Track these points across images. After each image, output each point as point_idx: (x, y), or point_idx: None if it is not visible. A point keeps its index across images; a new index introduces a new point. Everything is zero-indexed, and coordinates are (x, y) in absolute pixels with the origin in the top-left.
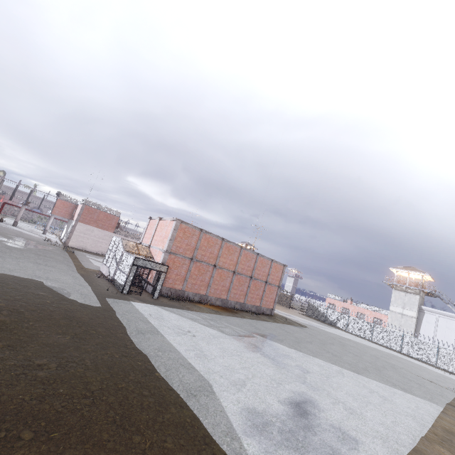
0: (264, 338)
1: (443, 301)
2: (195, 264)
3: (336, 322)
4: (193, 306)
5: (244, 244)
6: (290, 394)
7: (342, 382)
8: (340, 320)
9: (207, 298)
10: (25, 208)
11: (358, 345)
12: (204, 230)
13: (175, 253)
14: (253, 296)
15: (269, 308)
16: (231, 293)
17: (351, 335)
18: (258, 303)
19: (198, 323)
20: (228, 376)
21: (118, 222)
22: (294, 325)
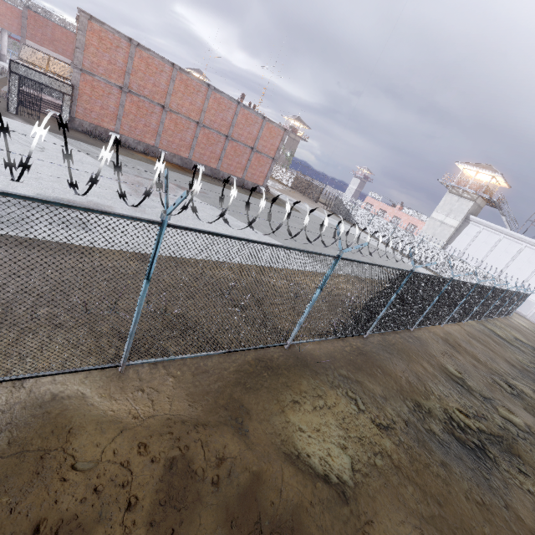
0: (179, 188)
1: (500, 211)
2: (129, 97)
3: (358, 221)
4: (124, 151)
5: (240, 95)
6: (79, 200)
7: (211, 226)
8: (363, 219)
9: (158, 151)
10: None
11: (350, 237)
12: (135, 42)
13: (91, 73)
14: (231, 163)
15: (256, 184)
16: (196, 153)
17: (365, 234)
18: (239, 174)
19: (84, 153)
20: (3, 169)
21: None
22: (279, 205)
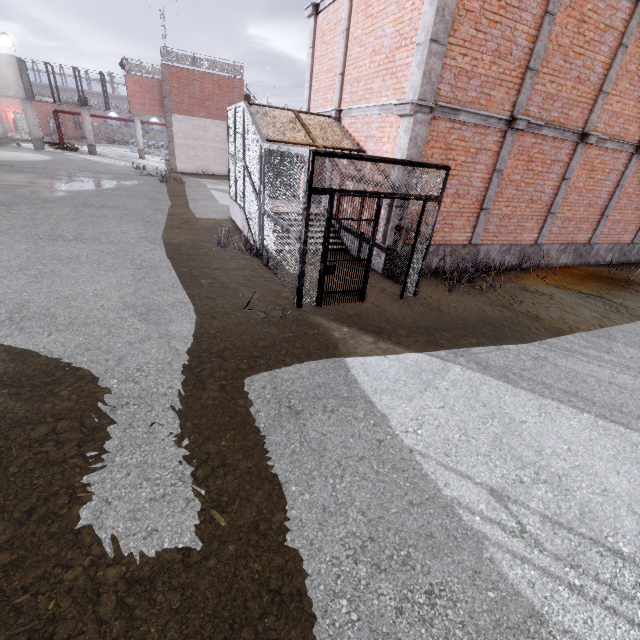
0: None
1: None
2: (516, 142)
3: None
4: (526, 294)
5: None
6: None
7: None
8: None
9: (539, 251)
10: (89, 115)
11: None
12: None
13: (454, 107)
14: None
15: None
16: (605, 224)
17: None
18: None
19: None
20: None
21: (245, 96)
22: None
